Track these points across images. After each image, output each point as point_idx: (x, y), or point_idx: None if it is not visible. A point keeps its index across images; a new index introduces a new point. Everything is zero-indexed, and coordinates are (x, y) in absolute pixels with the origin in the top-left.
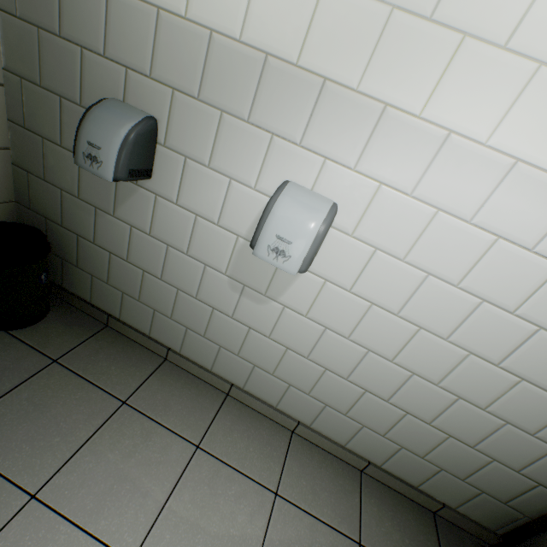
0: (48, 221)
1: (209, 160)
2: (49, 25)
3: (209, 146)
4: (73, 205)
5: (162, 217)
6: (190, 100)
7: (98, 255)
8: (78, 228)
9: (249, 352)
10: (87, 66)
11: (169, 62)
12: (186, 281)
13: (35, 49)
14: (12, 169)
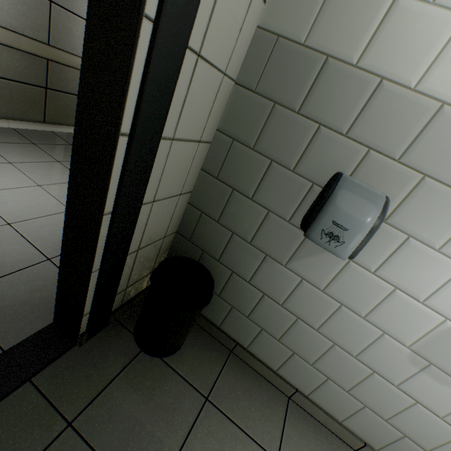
0: (203, 254)
1: (442, 244)
2: (288, 102)
3: (449, 232)
4: (239, 247)
5: (347, 280)
6: (443, 188)
7: (248, 293)
8: (235, 266)
9: (403, 422)
10: (318, 140)
11: (432, 151)
12: (349, 340)
13: (261, 119)
14: (185, 207)
